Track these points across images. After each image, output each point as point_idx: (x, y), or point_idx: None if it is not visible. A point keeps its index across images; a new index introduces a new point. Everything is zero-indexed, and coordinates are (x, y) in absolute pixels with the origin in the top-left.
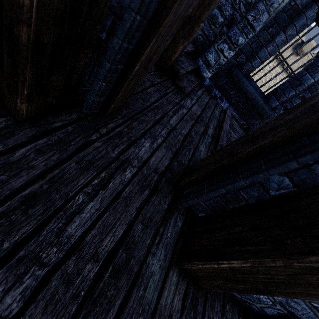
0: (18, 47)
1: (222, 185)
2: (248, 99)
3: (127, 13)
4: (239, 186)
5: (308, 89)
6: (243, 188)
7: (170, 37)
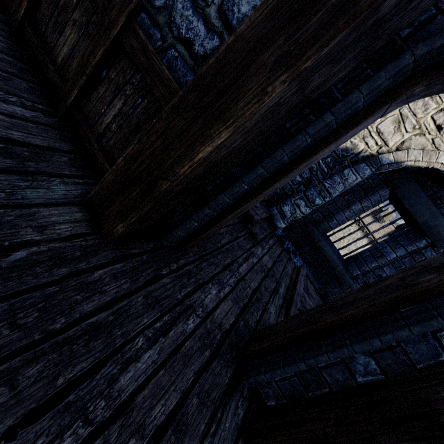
0: (153, 191)
1: (302, 357)
2: (325, 260)
3: (238, 183)
4: (322, 362)
5: (392, 264)
6: (326, 366)
7: (262, 199)
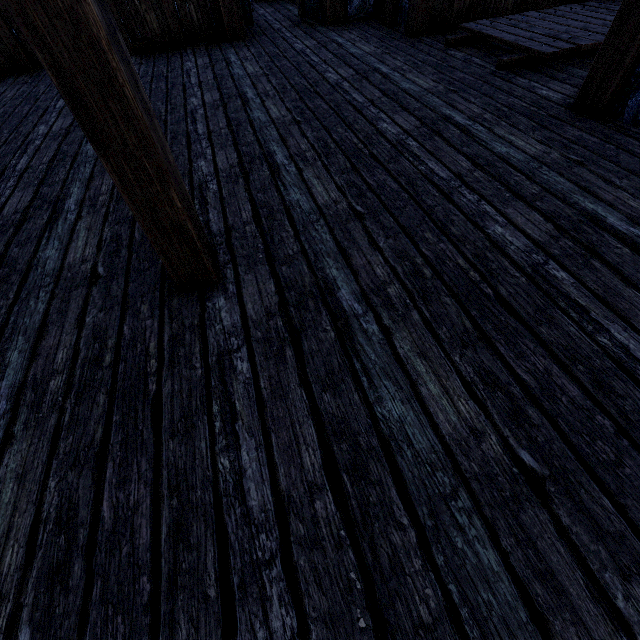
0: None
1: None
2: None
3: None
4: None
5: None
6: None
7: None
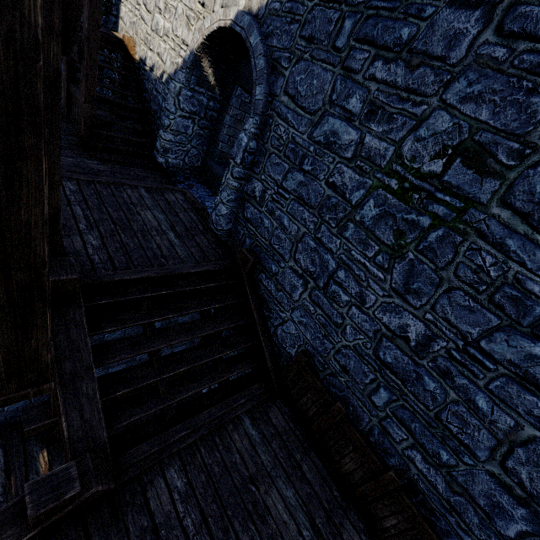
0: None
1: None
2: None
3: None
4: None
5: None
6: None
7: None
